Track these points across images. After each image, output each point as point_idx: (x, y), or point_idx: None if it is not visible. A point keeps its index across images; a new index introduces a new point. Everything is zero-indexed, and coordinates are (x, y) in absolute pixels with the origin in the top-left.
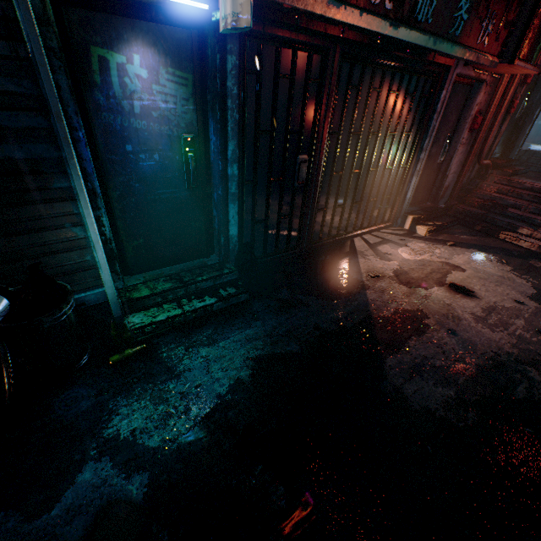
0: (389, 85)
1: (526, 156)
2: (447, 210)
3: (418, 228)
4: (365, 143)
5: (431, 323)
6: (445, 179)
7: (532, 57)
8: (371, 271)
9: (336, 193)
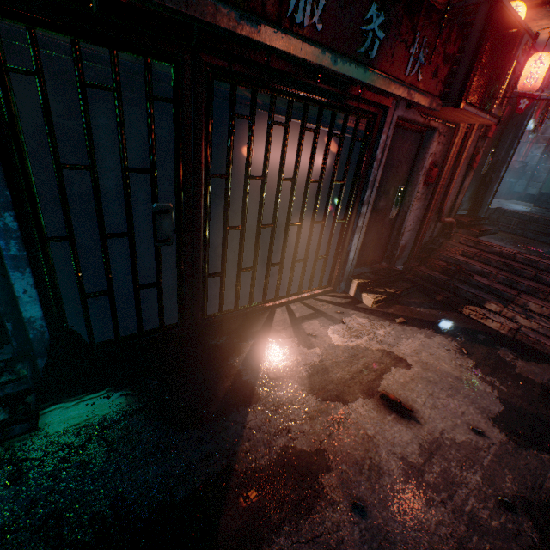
0: (302, 121)
1: (496, 215)
2: (404, 273)
3: (364, 296)
4: (276, 191)
5: (330, 484)
6: (400, 237)
7: (484, 102)
8: (275, 367)
9: (238, 253)
